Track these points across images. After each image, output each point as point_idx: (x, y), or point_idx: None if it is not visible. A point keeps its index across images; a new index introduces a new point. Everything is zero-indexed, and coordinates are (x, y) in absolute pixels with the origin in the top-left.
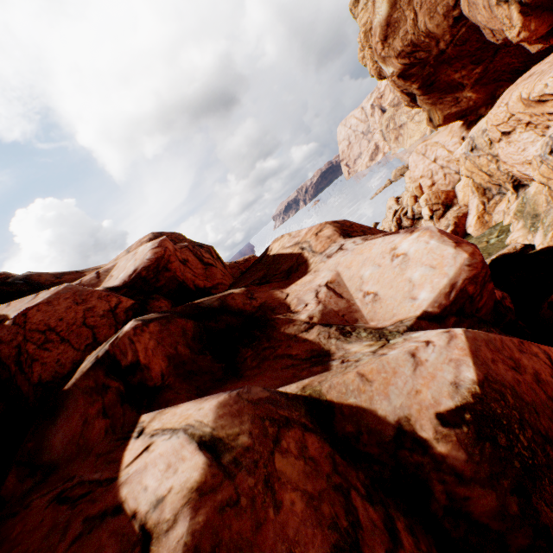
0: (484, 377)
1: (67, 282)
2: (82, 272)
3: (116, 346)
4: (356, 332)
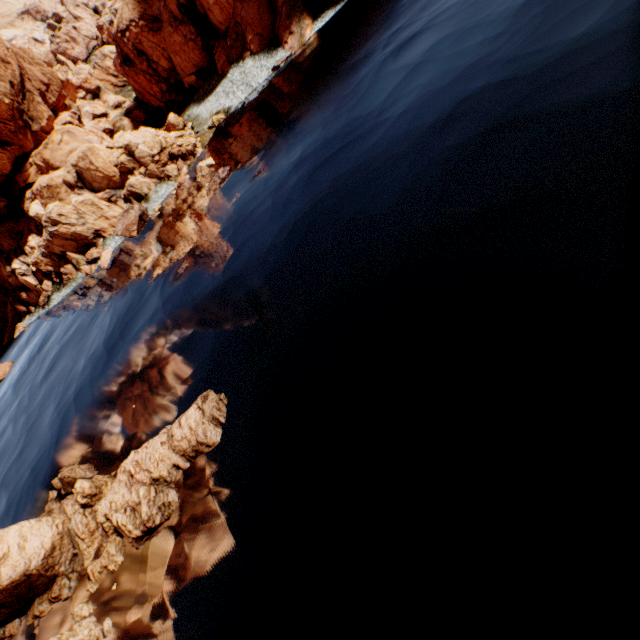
0: None
1: None
2: None
3: None
4: None
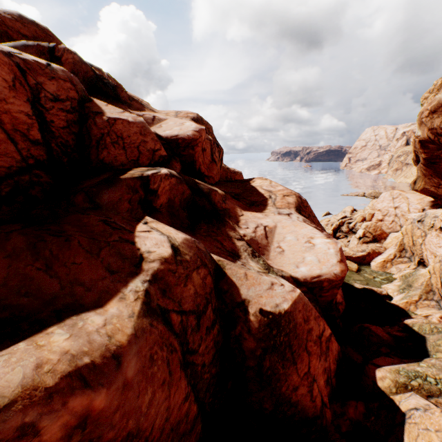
0: (290, 311)
1: (134, 107)
2: (144, 106)
3: (153, 176)
4: (259, 258)
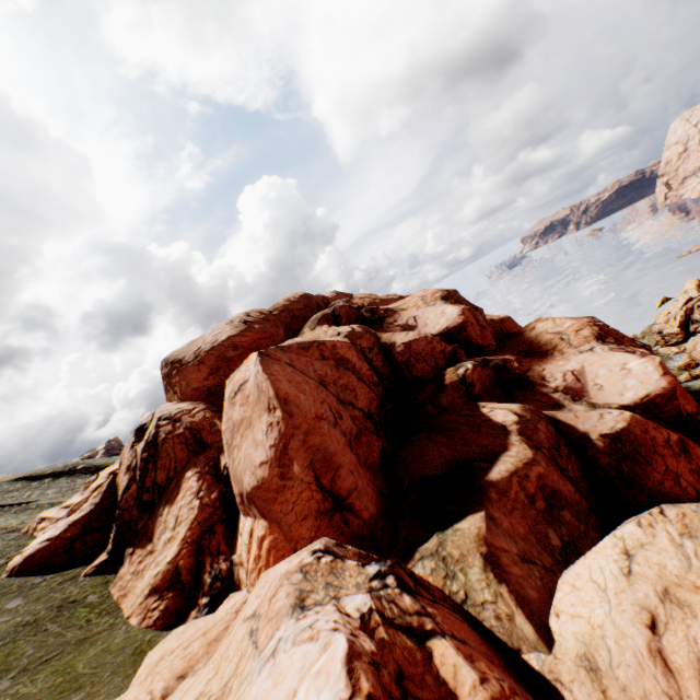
0: (625, 429)
1: (392, 318)
2: (395, 311)
3: (466, 373)
4: (580, 401)
